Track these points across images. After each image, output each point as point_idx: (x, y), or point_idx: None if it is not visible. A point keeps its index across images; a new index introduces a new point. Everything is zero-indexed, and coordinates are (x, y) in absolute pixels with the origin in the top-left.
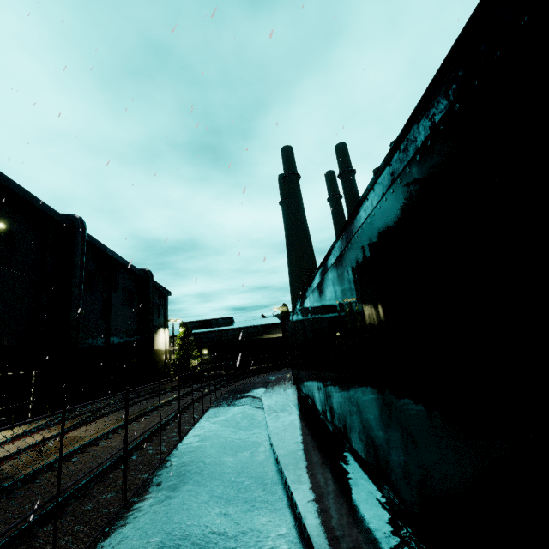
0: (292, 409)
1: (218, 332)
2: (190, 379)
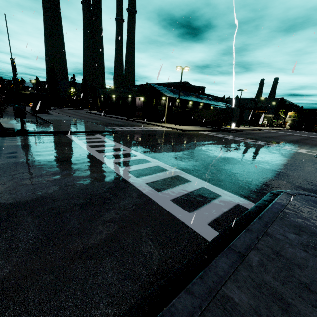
0: (30, 109)
1: None
2: None
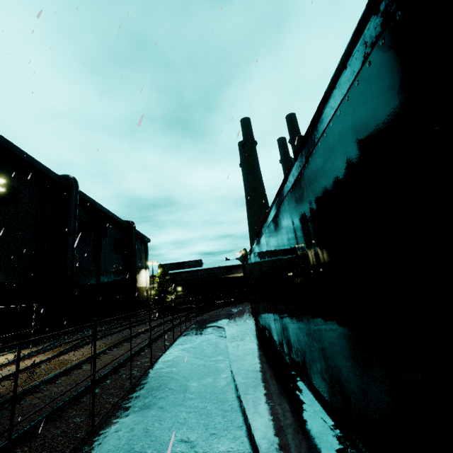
0: (251, 338)
1: (189, 272)
2: (166, 311)
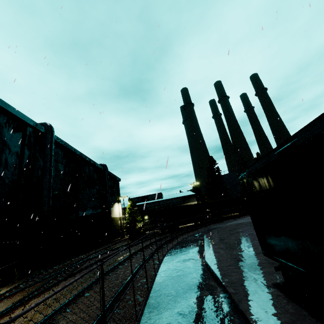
0: (285, 302)
1: (153, 203)
2: (136, 238)
